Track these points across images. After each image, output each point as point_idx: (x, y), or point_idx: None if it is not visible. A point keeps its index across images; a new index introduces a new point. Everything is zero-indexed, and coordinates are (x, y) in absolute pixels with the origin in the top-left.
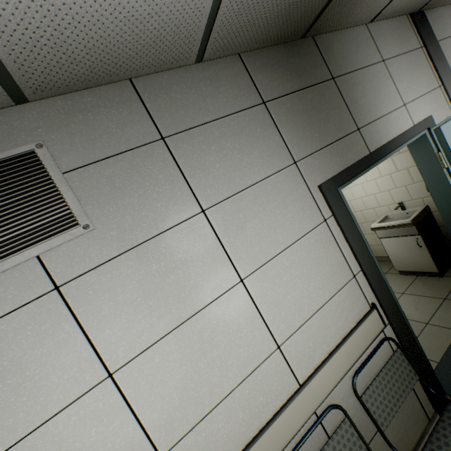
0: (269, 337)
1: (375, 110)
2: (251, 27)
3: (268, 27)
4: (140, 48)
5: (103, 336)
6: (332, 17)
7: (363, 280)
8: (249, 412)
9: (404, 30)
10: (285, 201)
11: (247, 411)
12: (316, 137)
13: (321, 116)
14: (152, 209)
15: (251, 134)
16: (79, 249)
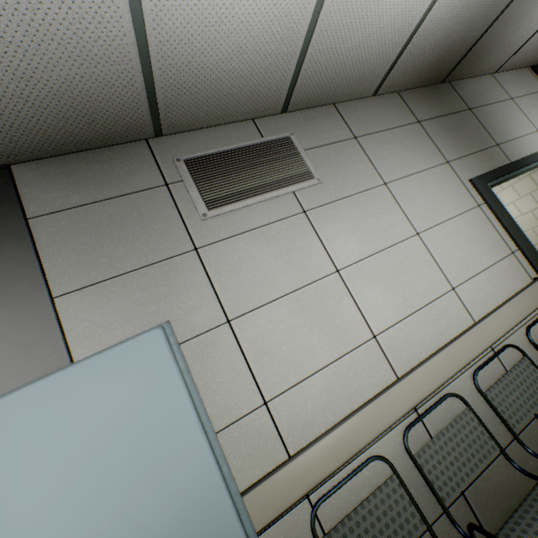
0: (444, 279)
1: (510, 133)
2: (412, 71)
3: (422, 72)
4: (351, 81)
5: (331, 246)
6: (466, 66)
7: (521, 257)
8: (435, 329)
9: (526, 78)
10: (443, 187)
11: (434, 328)
12: (462, 147)
13: (464, 134)
14: (353, 178)
15: (412, 141)
16: (314, 193)
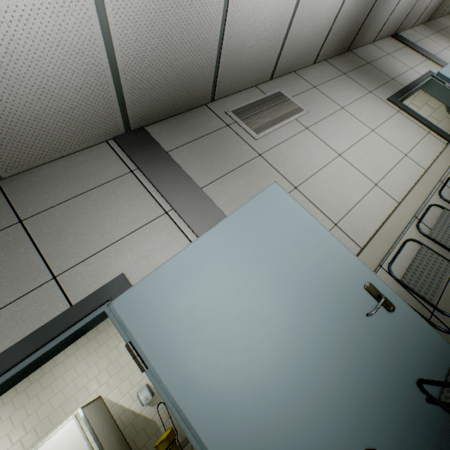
0: (398, 151)
1: (397, 72)
2: (333, 45)
3: (338, 45)
4: (304, 55)
5: (330, 143)
6: (359, 39)
7: (434, 134)
8: (406, 177)
9: (391, 42)
10: (374, 105)
11: (405, 176)
12: (374, 83)
13: (371, 76)
14: (323, 108)
15: (345, 84)
16: (307, 118)
